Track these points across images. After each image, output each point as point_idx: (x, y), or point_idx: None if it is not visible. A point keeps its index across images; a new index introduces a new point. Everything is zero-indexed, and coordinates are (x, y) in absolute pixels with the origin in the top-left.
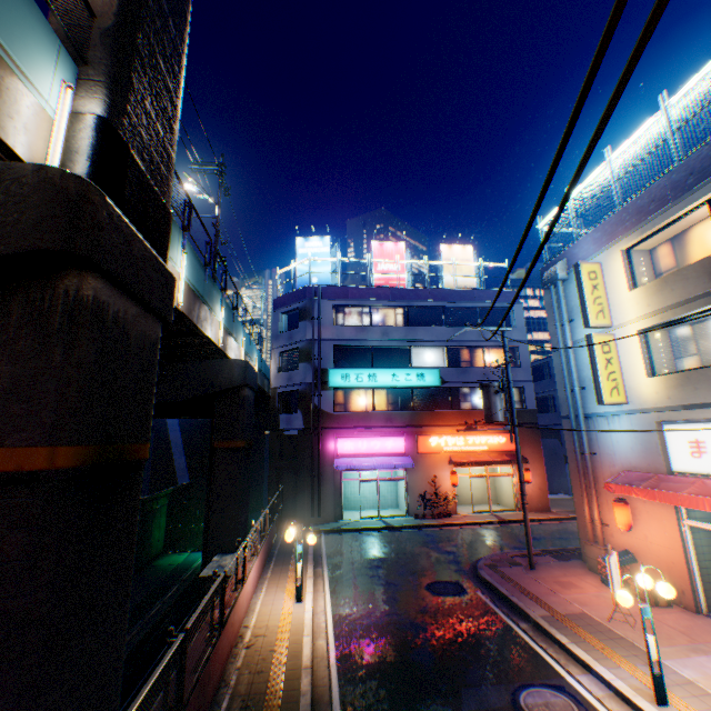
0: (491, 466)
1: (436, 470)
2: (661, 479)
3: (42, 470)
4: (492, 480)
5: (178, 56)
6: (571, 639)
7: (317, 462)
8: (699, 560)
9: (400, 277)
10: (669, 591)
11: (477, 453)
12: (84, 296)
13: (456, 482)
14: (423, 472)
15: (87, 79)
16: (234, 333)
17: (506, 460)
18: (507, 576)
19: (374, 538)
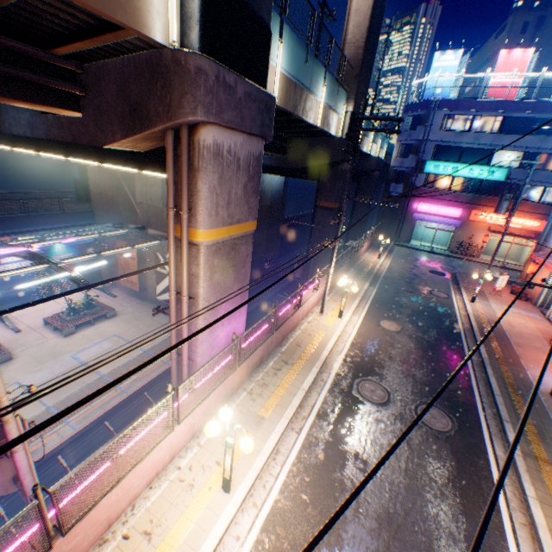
0: (518, 238)
1: (475, 232)
2: (551, 257)
3: (333, 208)
4: (521, 248)
5: (376, 43)
6: (464, 291)
7: (403, 213)
8: (549, 291)
9: (513, 86)
10: (488, 278)
11: (510, 229)
12: (342, 169)
13: (484, 241)
14: (466, 232)
15: (348, 98)
16: (375, 141)
17: (529, 237)
18: (466, 278)
19: (420, 254)
